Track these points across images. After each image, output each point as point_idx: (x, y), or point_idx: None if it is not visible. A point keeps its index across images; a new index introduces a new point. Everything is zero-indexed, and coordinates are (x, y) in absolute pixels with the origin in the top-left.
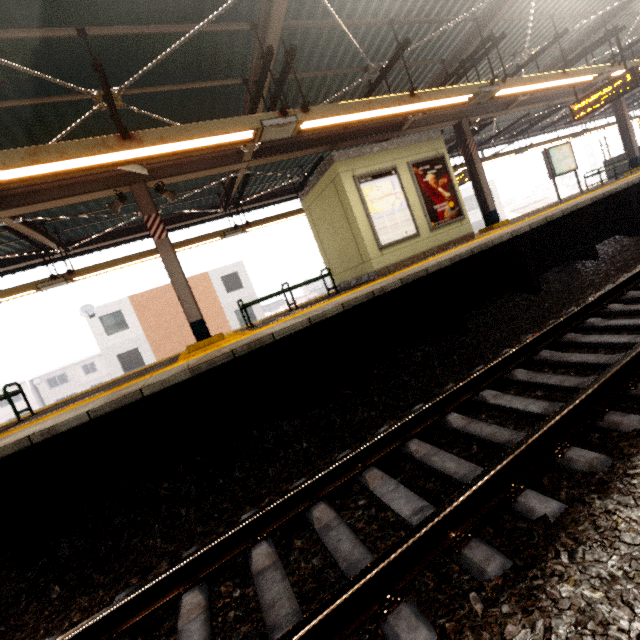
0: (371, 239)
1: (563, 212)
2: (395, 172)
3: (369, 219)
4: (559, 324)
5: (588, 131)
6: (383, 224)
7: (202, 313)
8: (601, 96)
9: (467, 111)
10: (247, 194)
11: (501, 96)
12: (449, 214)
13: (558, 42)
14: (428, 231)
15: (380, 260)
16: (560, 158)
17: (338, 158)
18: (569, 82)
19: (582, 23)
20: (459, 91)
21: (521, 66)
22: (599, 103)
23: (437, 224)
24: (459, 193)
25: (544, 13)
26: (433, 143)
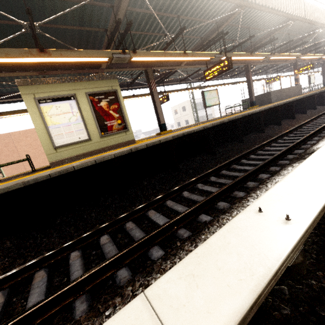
0: (48, 141)
1: (148, 145)
2: (74, 98)
3: (46, 128)
4: (48, 256)
5: (240, 82)
6: (59, 132)
7: (32, 152)
8: (216, 70)
9: (154, 63)
10: (17, 91)
11: (141, 61)
12: (117, 127)
13: (181, 33)
14: (99, 137)
15: (55, 155)
16: (210, 97)
17: (21, 84)
18: (193, 59)
19: (200, 25)
20: (92, 54)
21: (168, 43)
22: (215, 73)
23: (106, 133)
24: (127, 115)
25: (174, 13)
26: (109, 82)
